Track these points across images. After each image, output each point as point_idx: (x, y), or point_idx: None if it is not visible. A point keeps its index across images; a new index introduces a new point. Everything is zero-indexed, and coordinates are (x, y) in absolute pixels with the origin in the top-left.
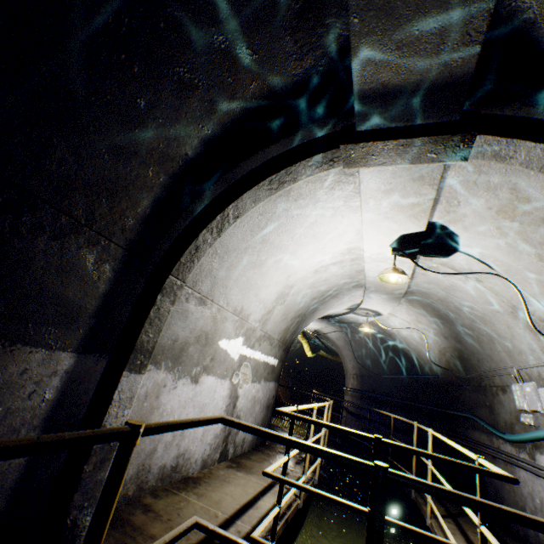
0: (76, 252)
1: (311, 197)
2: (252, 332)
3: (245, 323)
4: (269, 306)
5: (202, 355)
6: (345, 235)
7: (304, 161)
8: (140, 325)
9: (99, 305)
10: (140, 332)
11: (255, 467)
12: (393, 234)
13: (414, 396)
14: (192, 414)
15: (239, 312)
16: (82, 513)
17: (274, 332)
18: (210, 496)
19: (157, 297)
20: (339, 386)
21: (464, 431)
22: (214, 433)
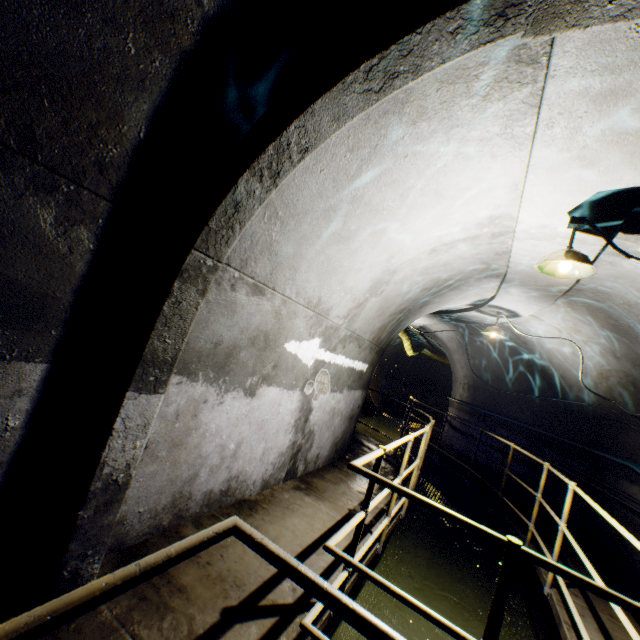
0: (14, 202)
1: (442, 117)
2: (333, 332)
3: (323, 320)
4: (358, 298)
5: (260, 362)
6: (491, 192)
7: (442, 17)
8: (149, 327)
9: (79, 294)
10: (149, 337)
11: (328, 490)
12: (582, 190)
13: (545, 423)
14: (247, 432)
15: (315, 305)
16: (85, 562)
17: (364, 332)
18: (266, 531)
19: (173, 283)
20: (442, 391)
21: (614, 480)
22: (278, 451)
